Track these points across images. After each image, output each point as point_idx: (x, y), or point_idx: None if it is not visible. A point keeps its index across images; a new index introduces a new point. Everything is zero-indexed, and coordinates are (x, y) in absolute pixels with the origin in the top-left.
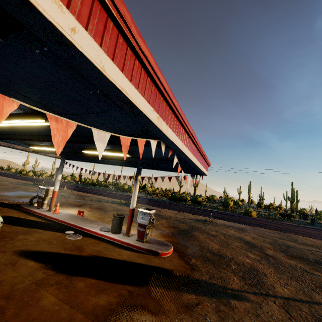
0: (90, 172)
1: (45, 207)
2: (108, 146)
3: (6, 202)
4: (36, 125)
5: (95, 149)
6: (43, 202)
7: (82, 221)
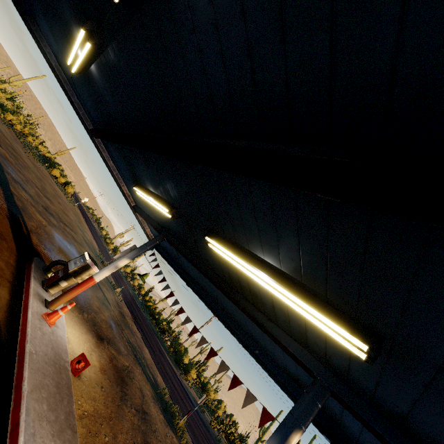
0: (170, 295)
1: (53, 292)
2: (318, 259)
3: (34, 240)
4: (201, 20)
5: (242, 251)
6: (60, 279)
7: (51, 401)
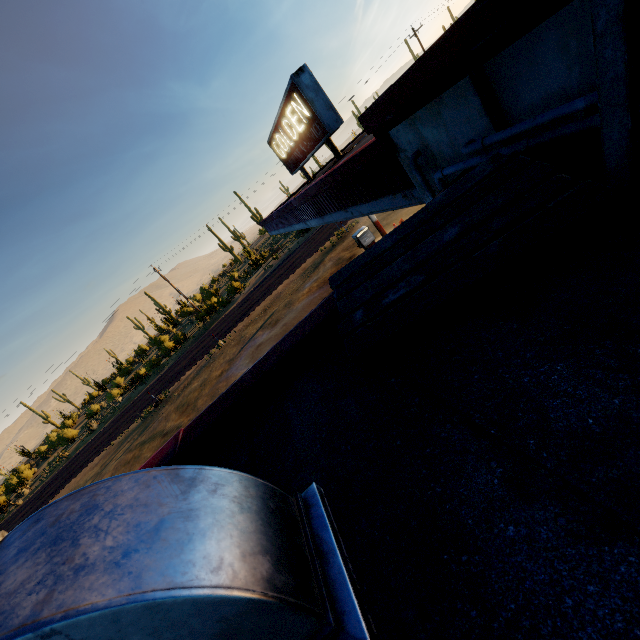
0: None
1: None
2: None
3: None
4: None
5: None
6: None
7: None
